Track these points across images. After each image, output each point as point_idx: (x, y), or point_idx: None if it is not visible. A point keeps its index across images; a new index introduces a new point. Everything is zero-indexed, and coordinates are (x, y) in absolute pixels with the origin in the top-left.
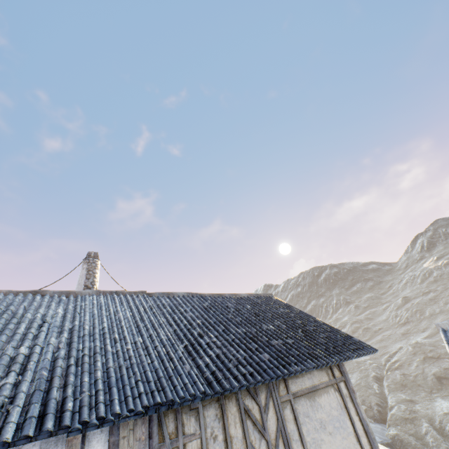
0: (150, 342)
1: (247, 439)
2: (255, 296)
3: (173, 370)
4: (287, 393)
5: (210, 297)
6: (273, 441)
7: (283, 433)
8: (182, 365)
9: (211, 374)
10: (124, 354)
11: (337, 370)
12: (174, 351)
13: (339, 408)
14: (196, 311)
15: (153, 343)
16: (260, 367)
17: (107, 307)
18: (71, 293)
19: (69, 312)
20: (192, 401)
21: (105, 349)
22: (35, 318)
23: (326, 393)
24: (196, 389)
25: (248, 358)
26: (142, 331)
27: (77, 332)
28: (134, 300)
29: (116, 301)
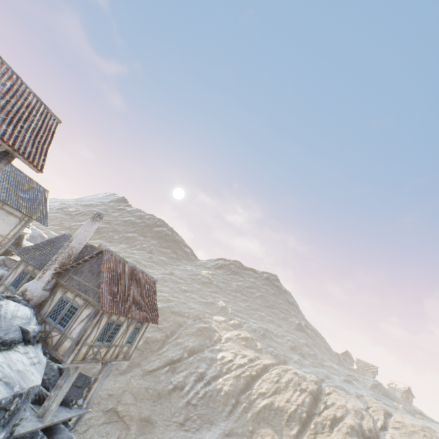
0: None
1: None
2: (39, 185)
3: None
4: (1, 206)
5: (15, 169)
6: None
7: None
8: None
9: None
10: None
11: (28, 219)
12: None
13: (15, 223)
14: None
15: None
16: None
17: None
18: None
19: None
20: None
21: None
22: None
23: (15, 217)
24: None
25: None
26: None
27: None
28: None
29: None
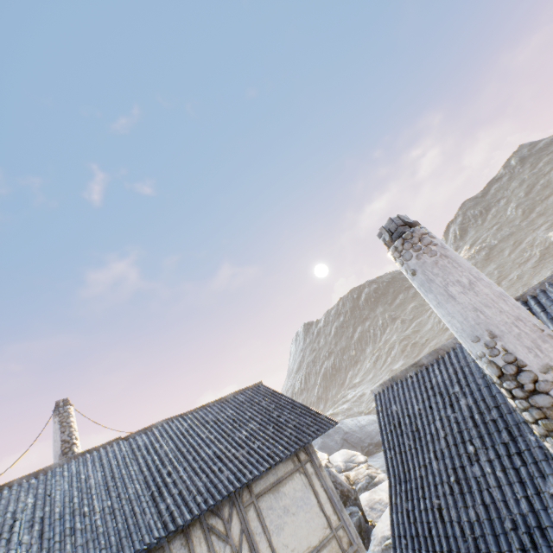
0: (118, 503)
1: (212, 551)
2: (241, 392)
3: (135, 526)
4: (251, 497)
5: (192, 414)
6: (237, 543)
7: (246, 533)
8: (144, 516)
9: (170, 515)
10: (92, 526)
11: (303, 453)
12: (139, 504)
13: (303, 488)
14: (172, 442)
15: (121, 502)
16: (217, 489)
17: (79, 475)
18: (40, 472)
19: (40, 498)
20: (148, 548)
21: (74, 528)
22: (5, 520)
23: (291, 479)
24: (152, 536)
25: (207, 484)
26: (111, 493)
27: (48, 520)
28: (107, 454)
29: (87, 463)
